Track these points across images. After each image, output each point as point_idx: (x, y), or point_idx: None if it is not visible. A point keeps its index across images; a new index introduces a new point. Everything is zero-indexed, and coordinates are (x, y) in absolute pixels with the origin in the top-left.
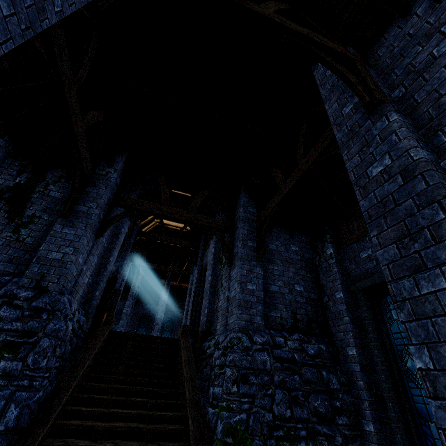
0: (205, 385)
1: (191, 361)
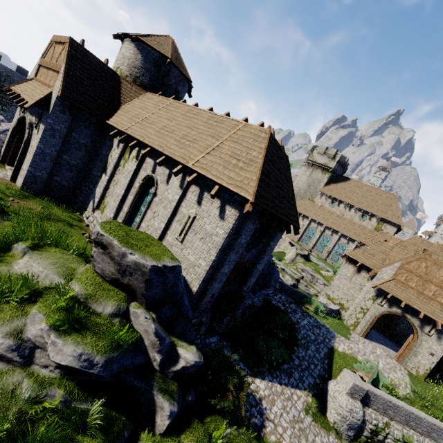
0: (399, 323)
1: (398, 315)
